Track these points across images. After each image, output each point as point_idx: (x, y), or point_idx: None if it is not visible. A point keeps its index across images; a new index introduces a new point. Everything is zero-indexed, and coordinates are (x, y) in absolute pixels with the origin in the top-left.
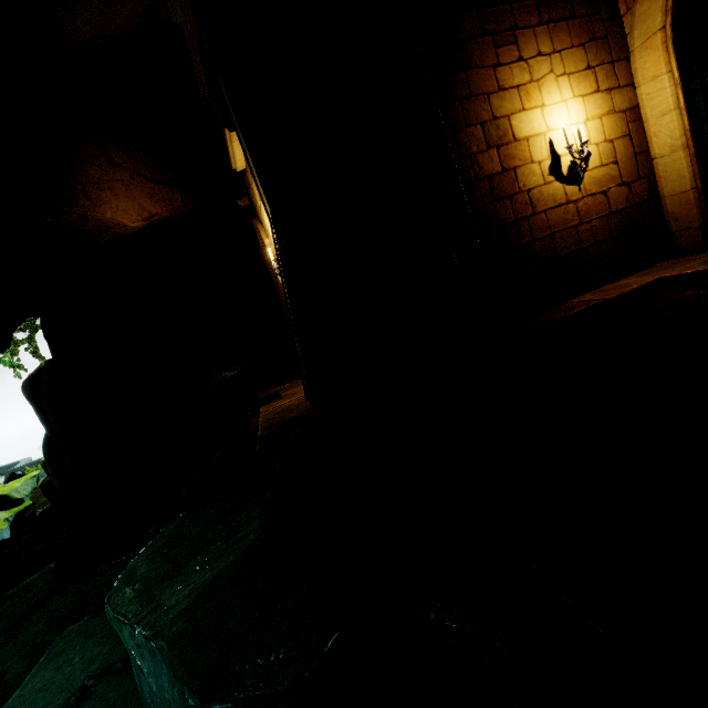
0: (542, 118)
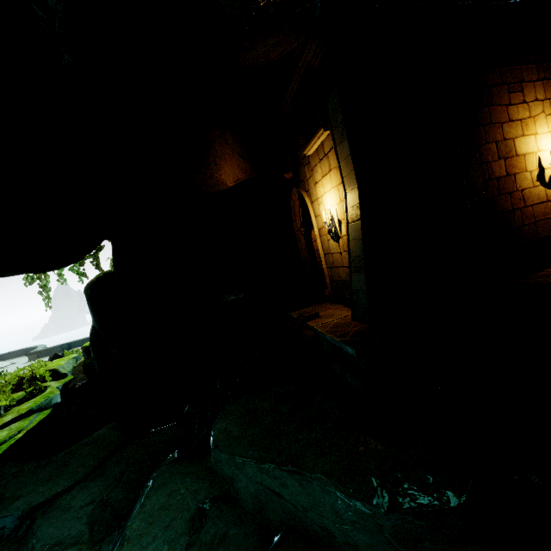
0: (535, 142)
